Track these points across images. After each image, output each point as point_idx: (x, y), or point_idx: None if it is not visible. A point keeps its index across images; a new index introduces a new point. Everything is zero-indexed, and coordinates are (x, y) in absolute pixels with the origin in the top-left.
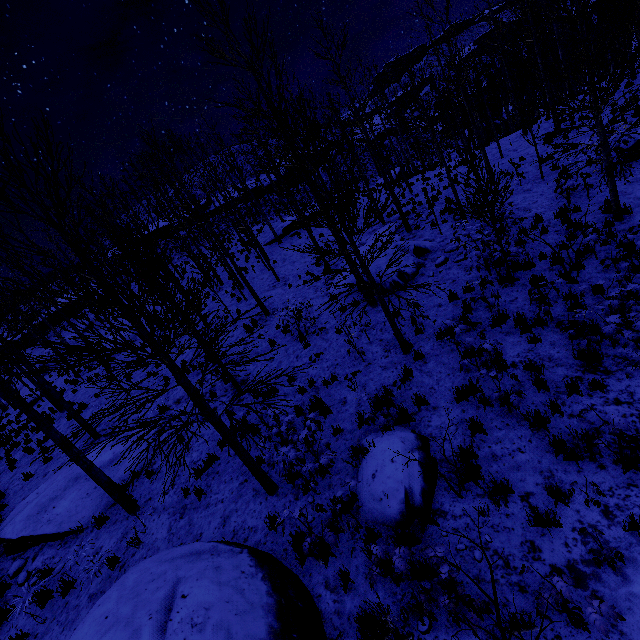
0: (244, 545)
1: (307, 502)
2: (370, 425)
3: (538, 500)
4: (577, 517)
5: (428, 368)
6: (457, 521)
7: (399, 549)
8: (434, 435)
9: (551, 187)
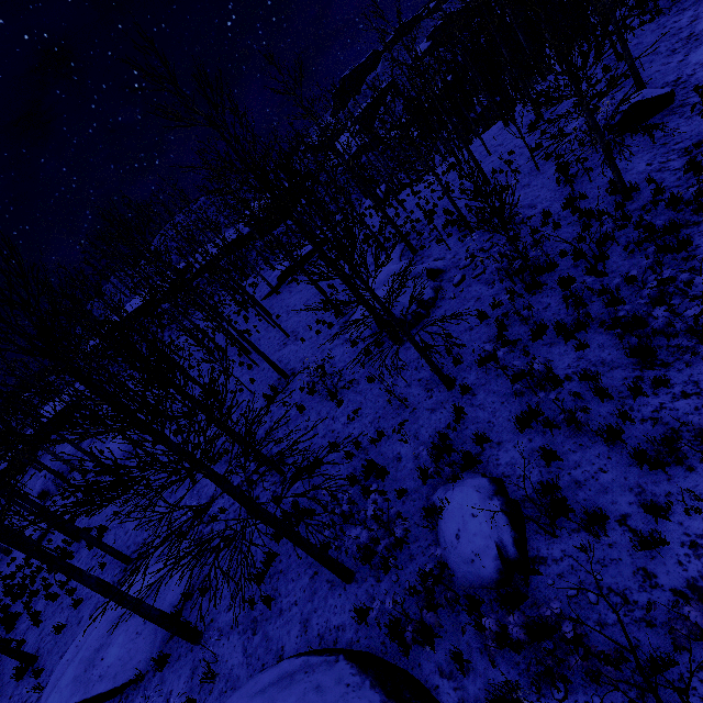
0: (336, 650)
1: (391, 582)
2: (435, 478)
3: (636, 521)
4: (682, 530)
5: (479, 400)
6: (560, 565)
7: (512, 616)
8: (507, 474)
9: (549, 177)
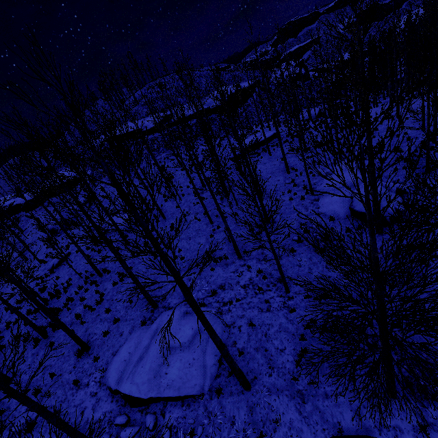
0: None
1: None
2: None
3: None
4: None
5: None
6: None
7: None
8: None
9: None
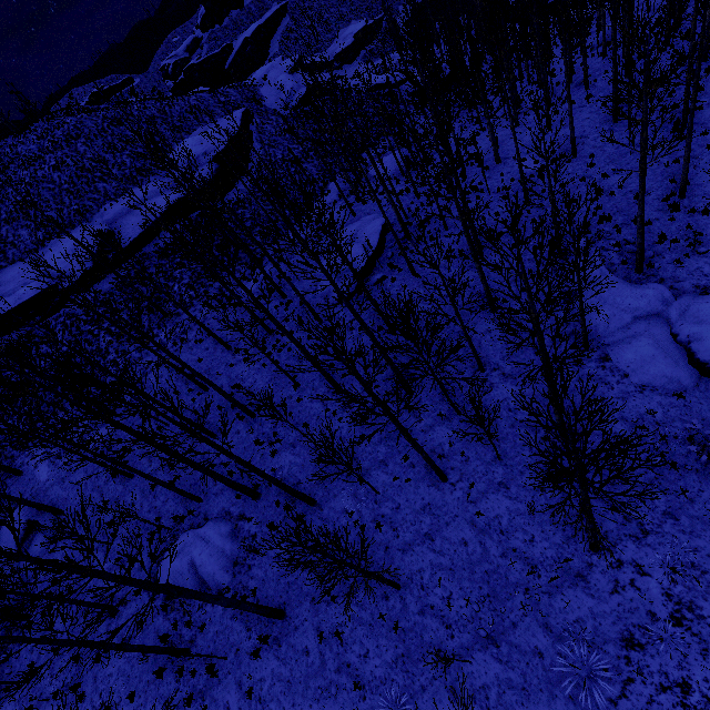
0: None
1: None
2: None
3: None
4: None
5: None
6: None
7: None
8: None
9: None
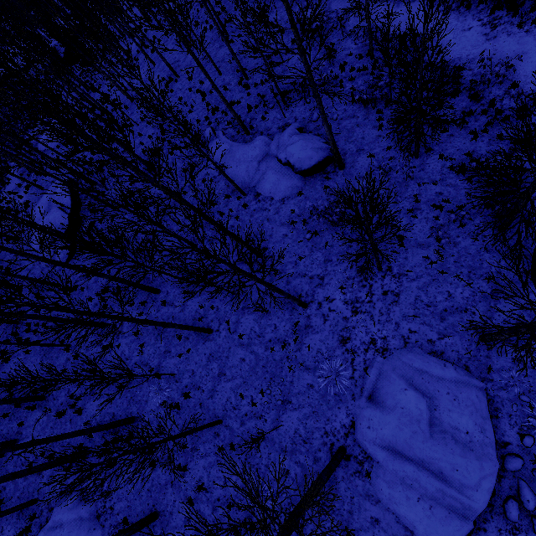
0: None
1: None
2: (472, 179)
3: None
4: None
5: (439, 149)
6: None
7: None
8: (493, 154)
9: (298, 63)
